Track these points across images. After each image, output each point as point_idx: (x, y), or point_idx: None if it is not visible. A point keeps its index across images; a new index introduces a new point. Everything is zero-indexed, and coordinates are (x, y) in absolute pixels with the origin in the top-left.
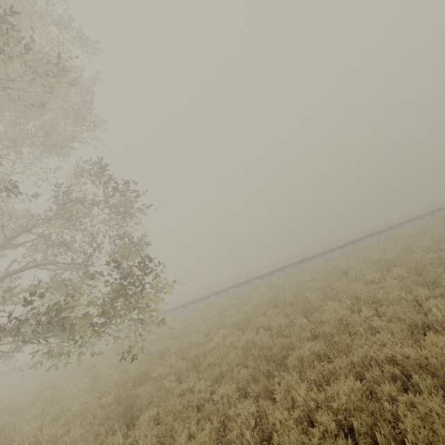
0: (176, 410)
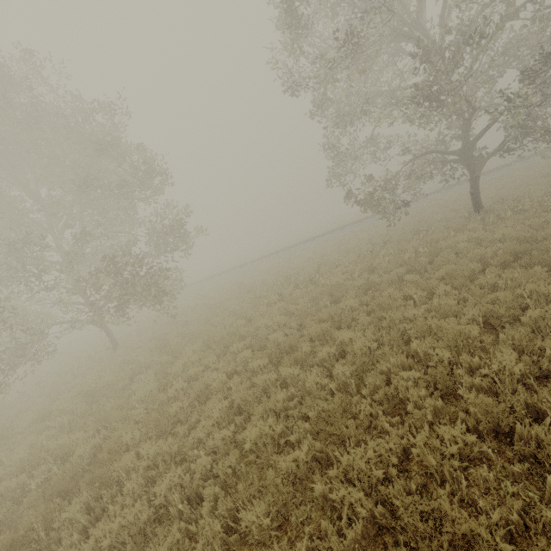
0: None
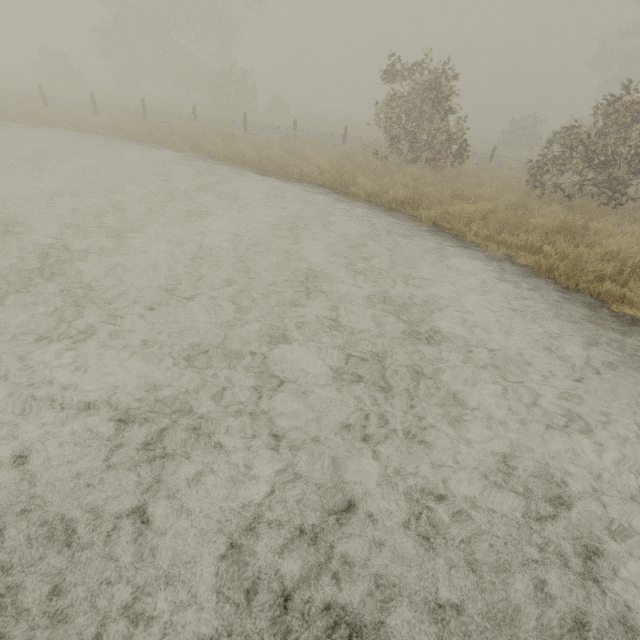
0: None
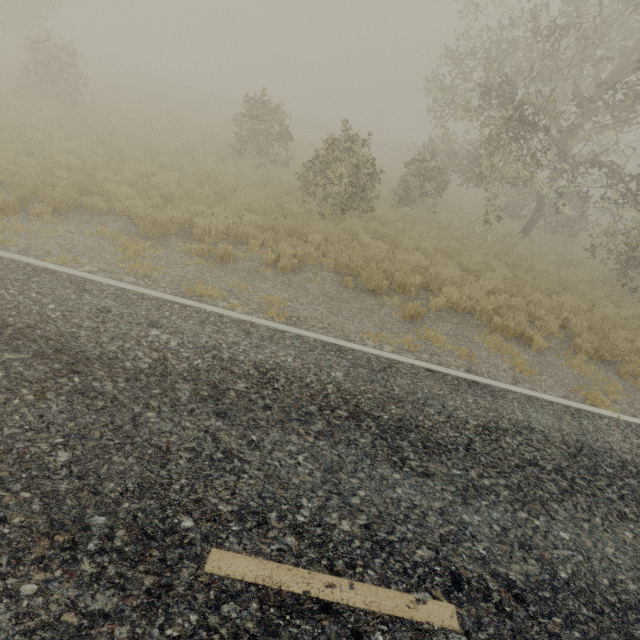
0: None
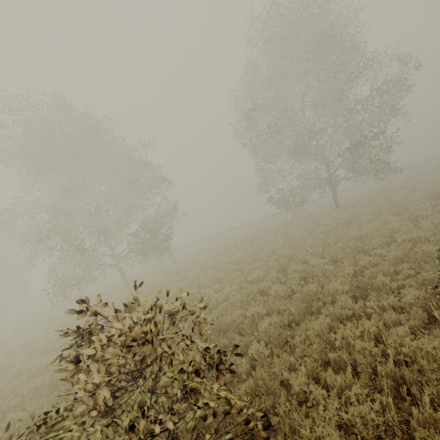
0: (428, 181)
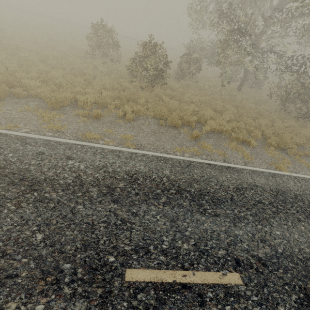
0: None
